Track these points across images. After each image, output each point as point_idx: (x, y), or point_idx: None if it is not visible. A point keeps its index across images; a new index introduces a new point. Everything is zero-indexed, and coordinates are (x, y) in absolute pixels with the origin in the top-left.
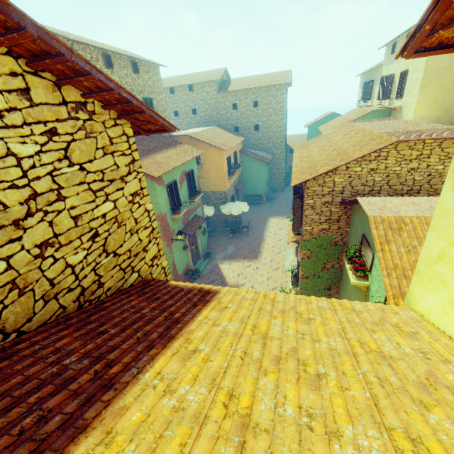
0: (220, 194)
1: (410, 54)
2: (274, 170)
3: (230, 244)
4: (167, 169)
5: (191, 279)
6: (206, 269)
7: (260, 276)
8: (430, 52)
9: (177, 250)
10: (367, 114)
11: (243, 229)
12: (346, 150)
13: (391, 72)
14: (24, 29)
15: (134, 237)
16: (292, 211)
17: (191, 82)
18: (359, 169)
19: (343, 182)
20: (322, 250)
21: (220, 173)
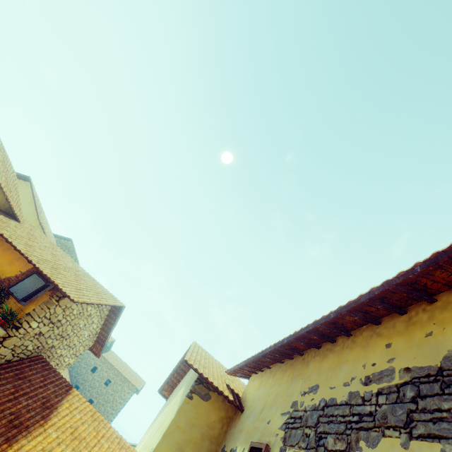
0: None
1: (159, 392)
2: None
3: None
4: None
5: None
6: None
7: None
8: (162, 395)
9: None
10: None
11: None
12: None
13: None
14: (113, 326)
15: None
16: None
17: None
18: None
19: None
20: None
21: None
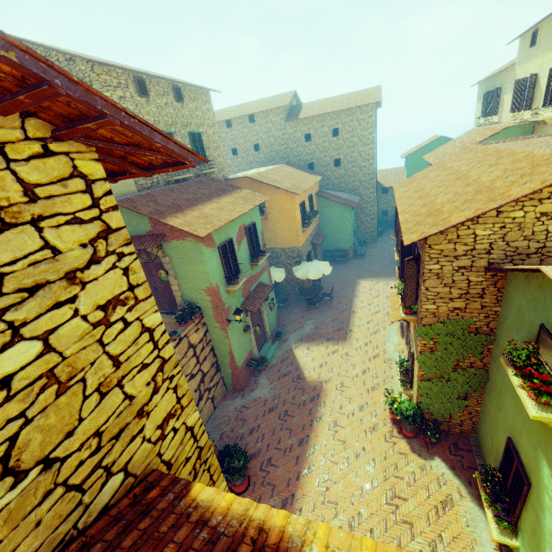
0: (292, 252)
1: None
2: (363, 216)
3: (307, 319)
4: (219, 224)
5: (255, 370)
6: (275, 357)
7: (352, 367)
8: None
9: (235, 333)
10: (498, 133)
11: (324, 297)
12: (491, 184)
13: (532, 72)
14: None
15: (111, 397)
16: (399, 278)
17: (252, 112)
18: (519, 215)
19: (491, 236)
20: (454, 340)
21: (291, 224)
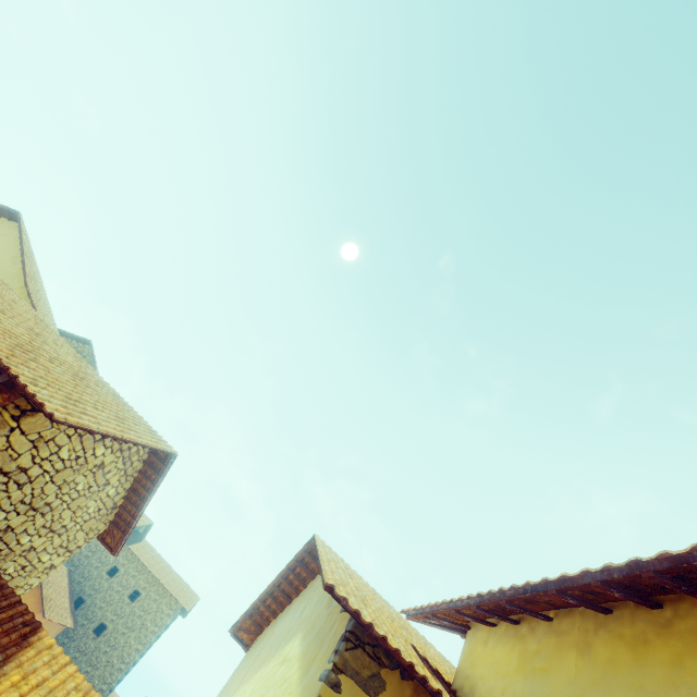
0: None
1: (232, 633)
2: None
3: None
4: None
5: None
6: None
7: None
8: (238, 640)
9: None
10: None
11: None
12: None
13: None
14: (149, 494)
15: None
16: None
17: None
18: None
19: None
20: None
21: None
